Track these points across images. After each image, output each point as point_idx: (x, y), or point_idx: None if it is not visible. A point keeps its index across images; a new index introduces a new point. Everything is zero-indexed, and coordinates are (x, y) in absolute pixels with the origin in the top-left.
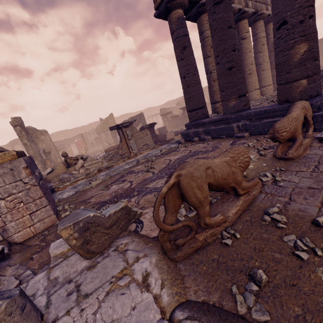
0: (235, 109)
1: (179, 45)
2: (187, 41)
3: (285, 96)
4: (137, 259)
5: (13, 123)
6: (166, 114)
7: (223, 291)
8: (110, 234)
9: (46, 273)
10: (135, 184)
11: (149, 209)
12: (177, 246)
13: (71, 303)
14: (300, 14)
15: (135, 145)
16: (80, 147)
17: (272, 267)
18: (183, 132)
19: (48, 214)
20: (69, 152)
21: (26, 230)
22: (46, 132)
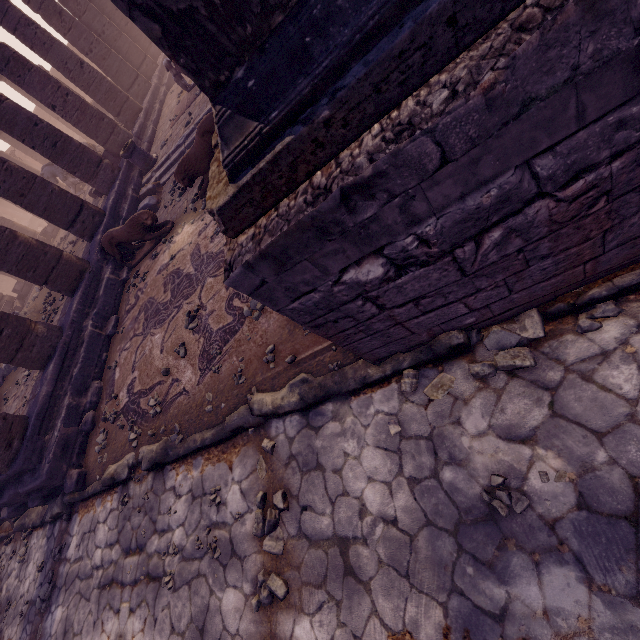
0: (54, 329)
1: None
2: None
3: (76, 270)
4: None
5: None
6: None
7: None
8: None
9: None
10: None
11: None
12: None
13: None
14: None
15: None
16: None
17: None
18: (52, 460)
19: None
20: None
21: None
22: None
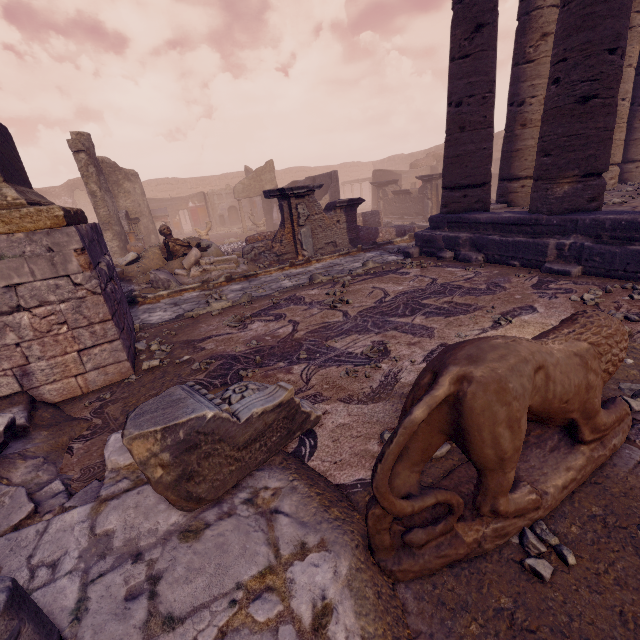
0: (565, 204)
1: (469, 16)
2: (492, 9)
3: None
4: (302, 549)
5: (74, 145)
6: (385, 185)
7: None
8: (244, 462)
9: (89, 512)
10: (302, 331)
11: (333, 406)
12: (409, 545)
13: (133, 631)
14: None
15: (310, 239)
16: (197, 219)
17: None
18: (421, 234)
19: (116, 357)
20: (175, 226)
21: (68, 381)
22: (136, 176)
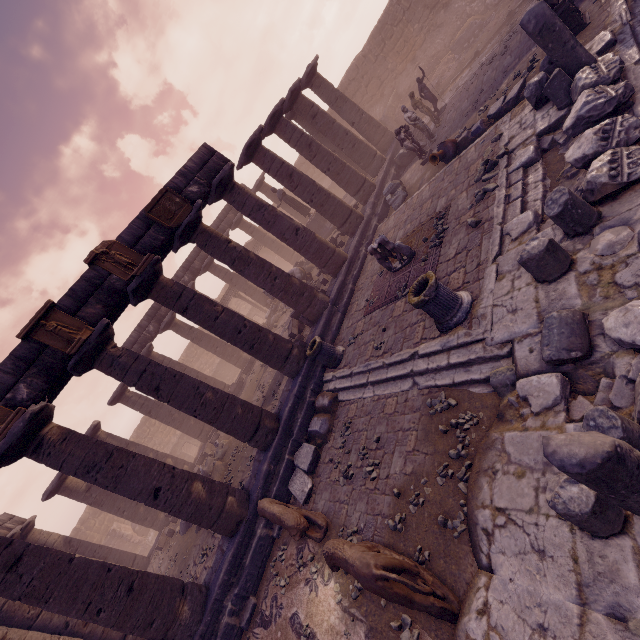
0: (198, 609)
1: None
2: None
3: (233, 522)
4: None
5: None
6: None
7: (461, 543)
8: None
9: None
10: None
11: None
12: (444, 596)
13: None
14: (166, 474)
15: None
16: None
17: (434, 516)
18: None
19: None
20: None
21: None
22: None
